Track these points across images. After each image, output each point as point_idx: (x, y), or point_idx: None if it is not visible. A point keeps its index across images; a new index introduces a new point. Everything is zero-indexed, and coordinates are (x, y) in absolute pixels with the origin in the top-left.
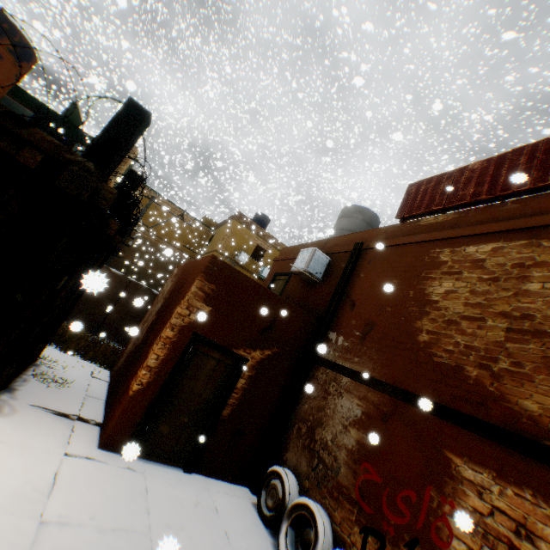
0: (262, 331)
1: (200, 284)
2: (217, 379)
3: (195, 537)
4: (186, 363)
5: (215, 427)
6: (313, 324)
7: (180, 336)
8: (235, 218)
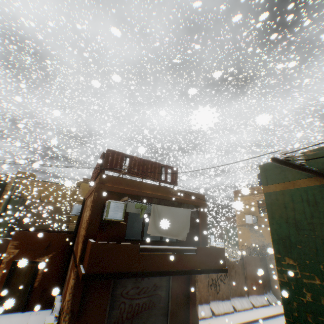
0: (46, 248)
1: (12, 243)
2: (30, 273)
3: None
4: (14, 273)
5: (33, 291)
6: (71, 236)
7: (8, 264)
8: (82, 182)
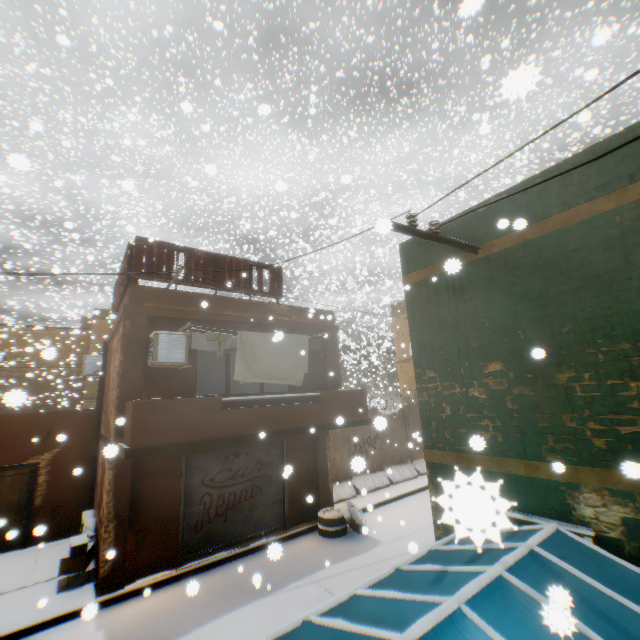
0: (45, 440)
1: None
2: (21, 486)
3: (6, 571)
4: None
5: (35, 513)
6: (91, 413)
7: None
8: (95, 317)
